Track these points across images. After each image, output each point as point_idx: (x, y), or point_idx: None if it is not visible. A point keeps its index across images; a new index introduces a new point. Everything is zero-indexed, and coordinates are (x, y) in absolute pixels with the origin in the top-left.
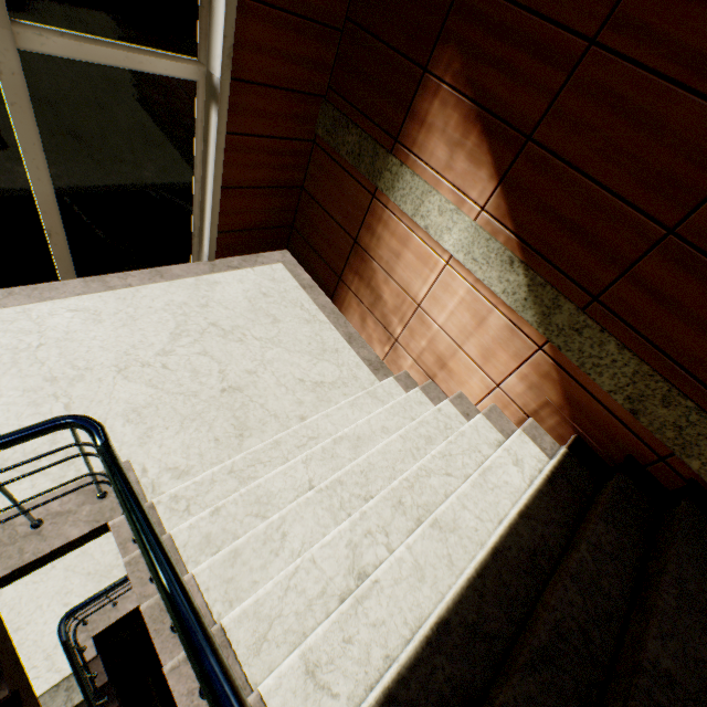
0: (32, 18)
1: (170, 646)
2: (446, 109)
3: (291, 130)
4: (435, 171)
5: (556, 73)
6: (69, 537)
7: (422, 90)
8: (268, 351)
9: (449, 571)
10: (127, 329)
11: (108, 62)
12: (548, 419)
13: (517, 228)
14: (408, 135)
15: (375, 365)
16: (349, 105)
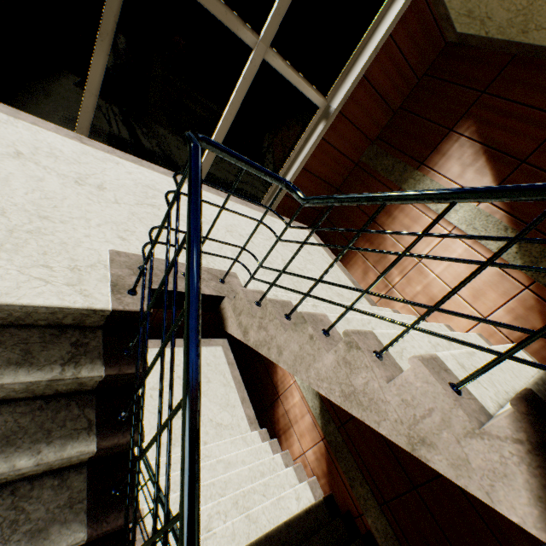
0: (276, 49)
1: (324, 341)
2: (463, 148)
3: (349, 152)
4: (449, 179)
5: (543, 131)
6: (203, 291)
7: (446, 139)
8: (308, 264)
9: (516, 378)
10: (230, 216)
11: (291, 81)
12: (532, 343)
13: (511, 209)
14: (431, 161)
15: (371, 303)
16: (390, 146)
